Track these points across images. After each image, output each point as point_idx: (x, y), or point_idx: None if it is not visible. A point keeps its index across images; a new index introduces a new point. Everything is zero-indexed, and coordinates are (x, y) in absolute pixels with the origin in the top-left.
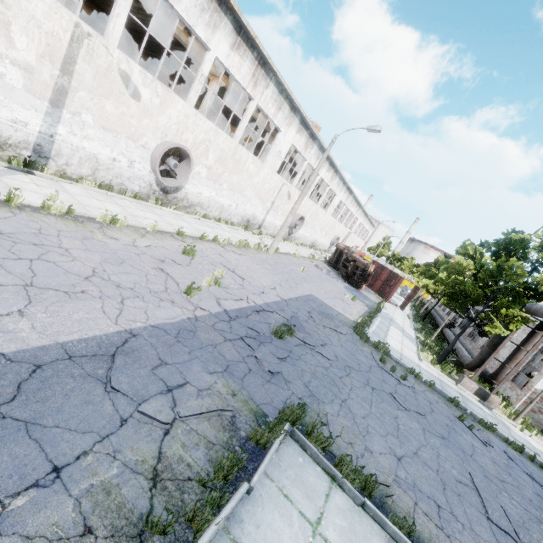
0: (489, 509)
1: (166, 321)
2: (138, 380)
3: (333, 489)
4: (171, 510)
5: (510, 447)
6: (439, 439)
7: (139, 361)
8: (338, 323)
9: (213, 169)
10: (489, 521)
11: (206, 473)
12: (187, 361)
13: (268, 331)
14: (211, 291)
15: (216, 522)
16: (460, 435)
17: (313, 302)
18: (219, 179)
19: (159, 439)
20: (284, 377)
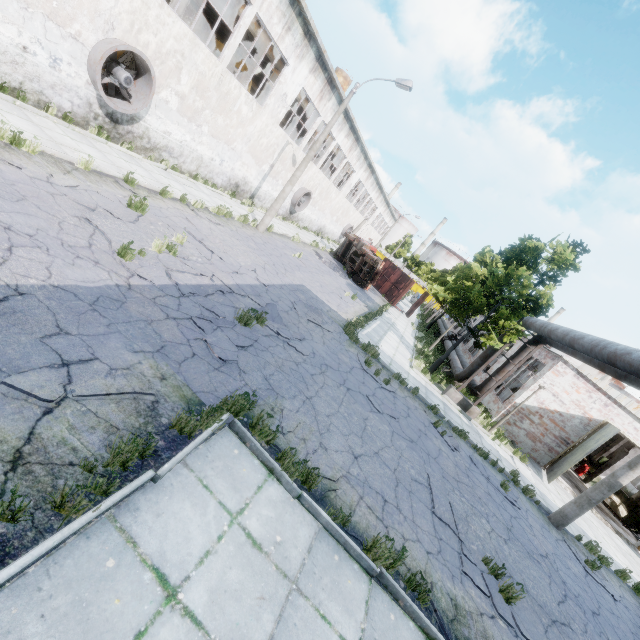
0: (437, 504)
1: (80, 284)
2: (15, 348)
3: (268, 481)
4: (34, 496)
5: (477, 453)
6: (406, 442)
7: (22, 325)
8: (326, 320)
9: (188, 100)
10: (433, 514)
11: (99, 458)
12: (101, 335)
13: (232, 315)
14: (161, 259)
15: (96, 509)
16: (430, 440)
17: (302, 293)
18: (197, 117)
19: (33, 419)
20: (239, 367)
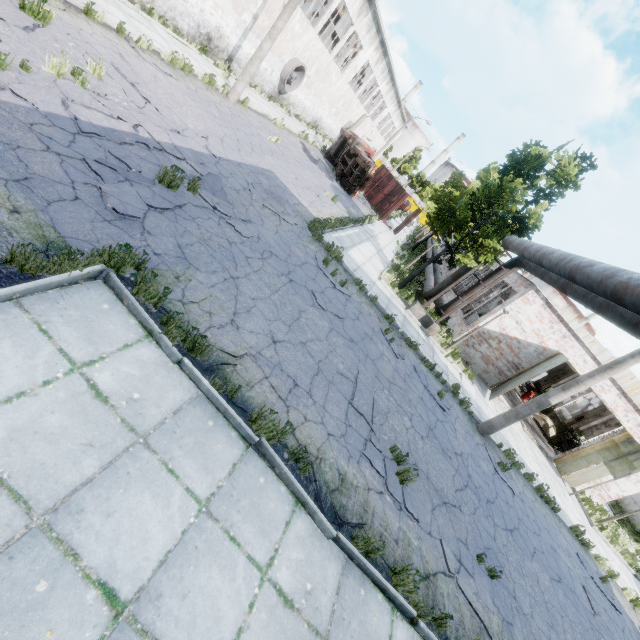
0: (358, 397)
1: None
2: None
3: (143, 342)
4: None
5: (423, 365)
6: (344, 341)
7: None
8: (289, 212)
9: None
10: (349, 405)
11: None
12: None
13: (154, 174)
14: (61, 85)
15: None
16: (374, 344)
17: (266, 178)
18: None
19: None
20: (144, 227)
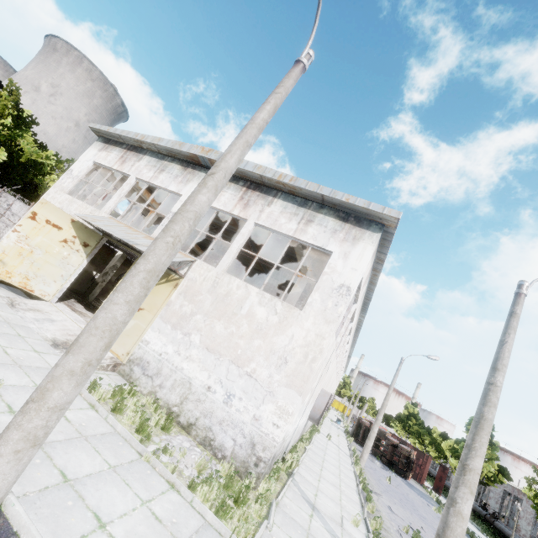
0: None
1: None
2: None
3: None
4: None
5: None
6: None
7: None
8: None
9: None
10: None
11: None
12: None
13: None
14: None
15: None
16: None
17: None
18: None
19: None
20: None
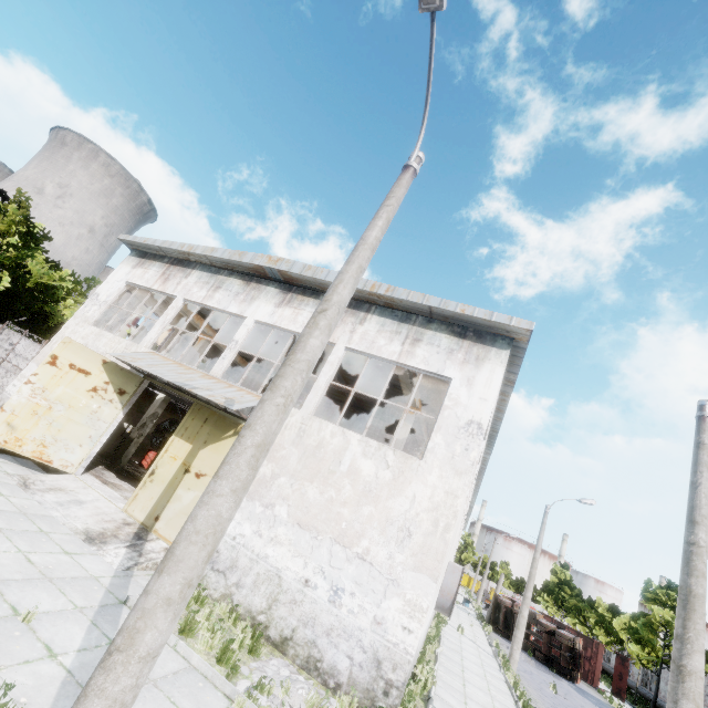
0: None
1: None
2: None
3: None
4: None
5: None
6: None
7: None
8: None
9: None
10: None
11: None
12: None
13: None
14: None
15: None
16: None
17: None
18: None
19: None
20: None
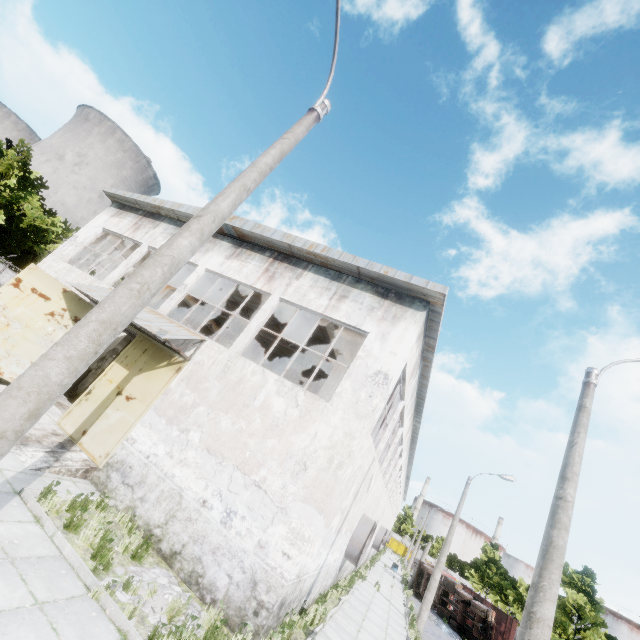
0: None
1: None
2: None
3: None
4: None
5: None
6: None
7: None
8: None
9: None
10: None
11: None
12: None
13: None
14: None
15: None
16: None
17: None
18: None
19: None
20: None
